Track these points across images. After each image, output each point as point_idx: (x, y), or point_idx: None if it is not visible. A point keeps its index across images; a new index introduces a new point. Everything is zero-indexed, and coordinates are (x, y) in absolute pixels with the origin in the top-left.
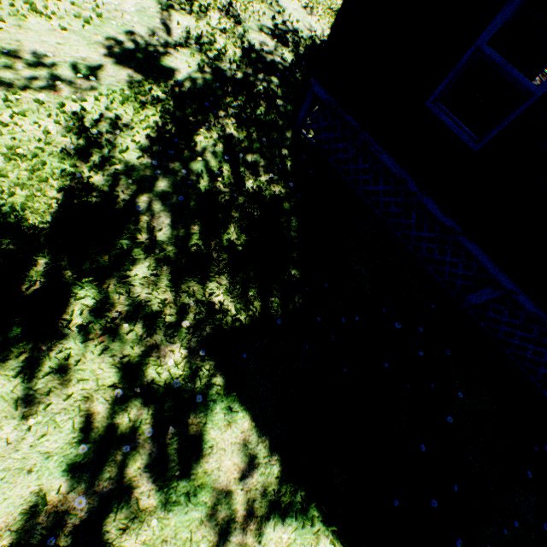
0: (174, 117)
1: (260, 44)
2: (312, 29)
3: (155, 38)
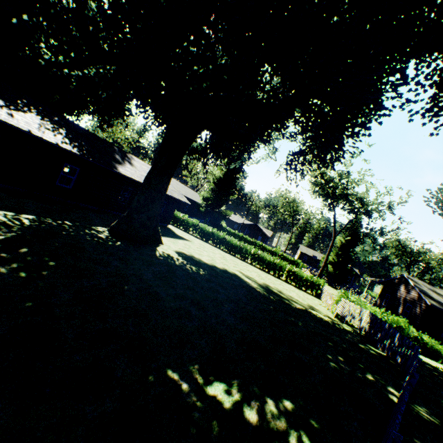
0: None
1: None
2: None
3: None
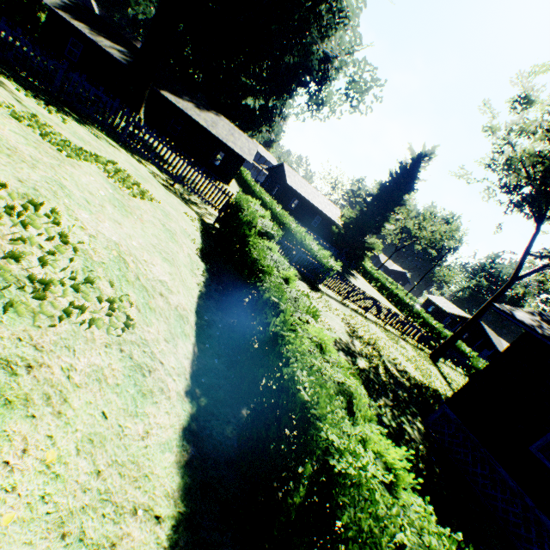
0: (366, 386)
1: (392, 369)
2: (412, 373)
3: (350, 346)
